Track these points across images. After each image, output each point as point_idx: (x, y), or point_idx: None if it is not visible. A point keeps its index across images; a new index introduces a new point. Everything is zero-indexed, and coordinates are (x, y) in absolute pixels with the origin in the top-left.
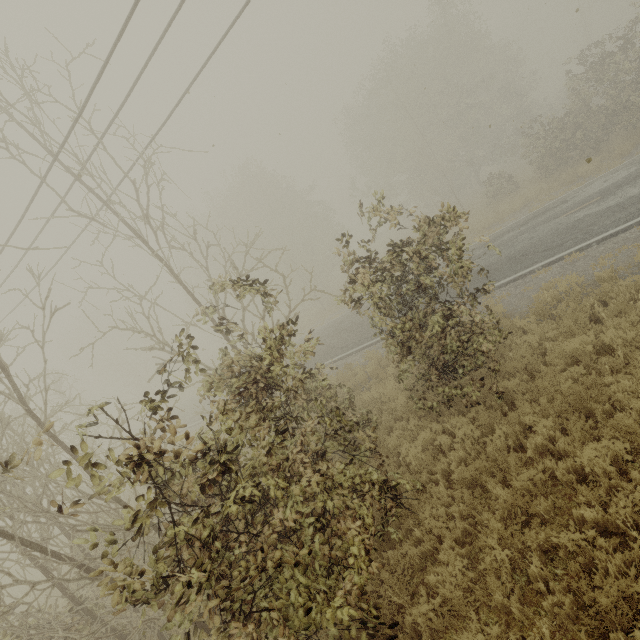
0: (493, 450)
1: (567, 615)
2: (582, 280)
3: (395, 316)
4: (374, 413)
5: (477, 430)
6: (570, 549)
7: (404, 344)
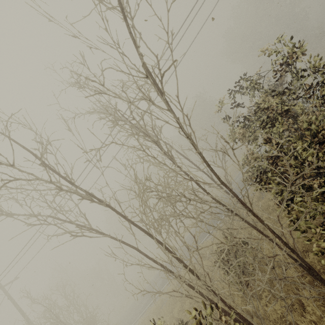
0: None
1: None
2: None
3: None
4: None
5: None
6: None
7: None
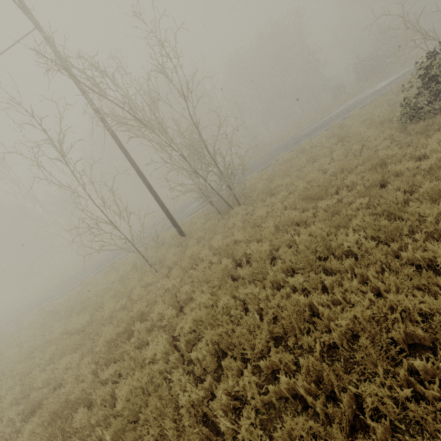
0: None
1: None
2: None
3: None
4: None
5: None
6: None
7: None
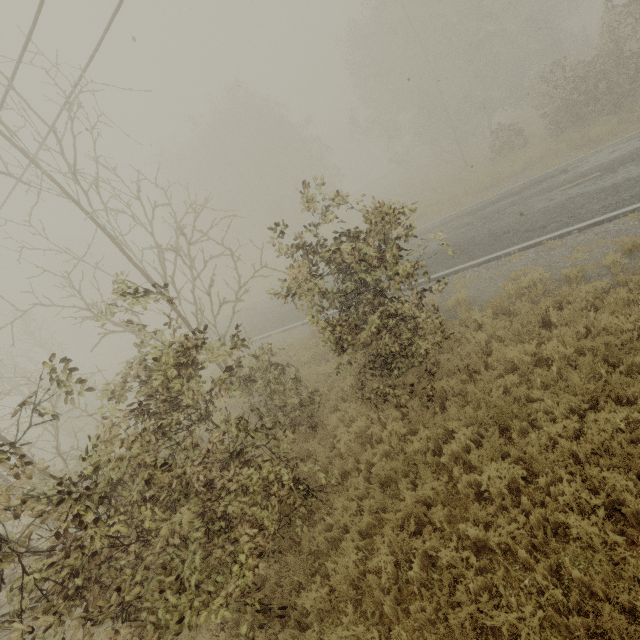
0: (413, 450)
1: (427, 619)
2: (547, 277)
3: (339, 308)
4: (325, 389)
5: (405, 427)
6: (444, 564)
7: (338, 344)
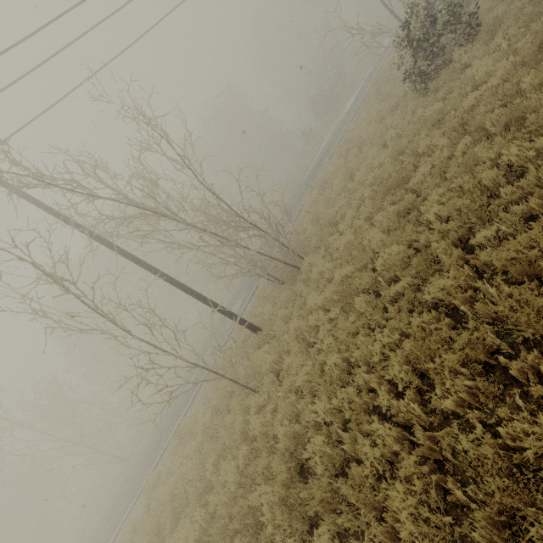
0: None
1: None
2: None
3: None
4: None
5: None
6: None
7: None
